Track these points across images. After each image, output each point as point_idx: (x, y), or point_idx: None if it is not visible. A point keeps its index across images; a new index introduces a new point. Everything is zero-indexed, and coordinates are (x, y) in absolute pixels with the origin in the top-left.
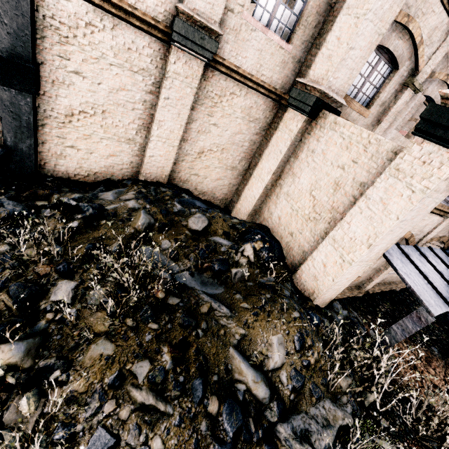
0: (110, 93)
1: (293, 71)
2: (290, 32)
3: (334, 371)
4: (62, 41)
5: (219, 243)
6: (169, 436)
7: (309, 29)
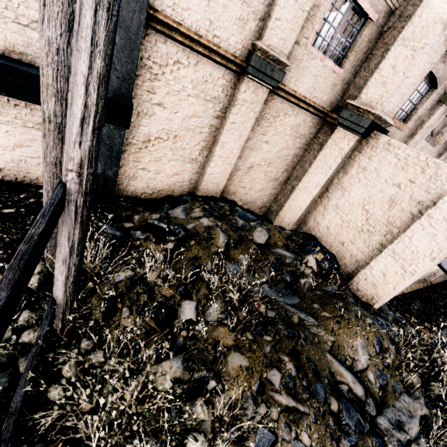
0: (183, 120)
1: (340, 92)
2: (342, 57)
3: (409, 369)
4: (152, 77)
5: (283, 255)
6: (311, 431)
7: (359, 54)
